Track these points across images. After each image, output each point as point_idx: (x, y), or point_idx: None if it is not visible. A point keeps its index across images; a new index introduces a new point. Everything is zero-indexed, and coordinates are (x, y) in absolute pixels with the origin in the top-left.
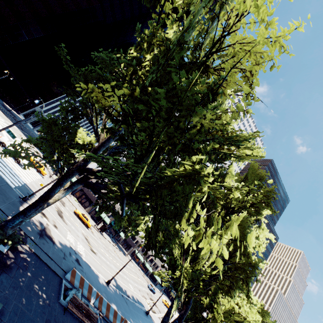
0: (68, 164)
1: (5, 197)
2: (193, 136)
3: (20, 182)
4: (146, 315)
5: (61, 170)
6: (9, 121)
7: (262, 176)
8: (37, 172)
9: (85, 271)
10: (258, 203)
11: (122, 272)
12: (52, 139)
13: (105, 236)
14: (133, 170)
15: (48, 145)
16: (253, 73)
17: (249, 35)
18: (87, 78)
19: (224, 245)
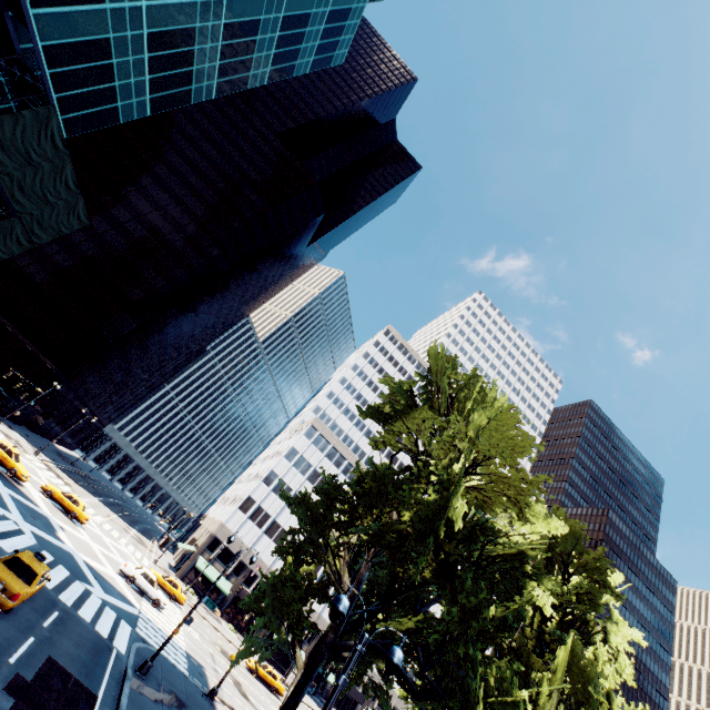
0: (298, 630)
1: (201, 707)
2: (487, 624)
3: (182, 653)
4: None
5: (293, 645)
6: (86, 493)
7: (578, 535)
8: (171, 603)
9: None
10: (588, 585)
11: None
12: (278, 604)
13: (305, 701)
14: (426, 662)
15: (275, 615)
16: (520, 502)
17: (504, 474)
18: (309, 504)
19: (560, 697)
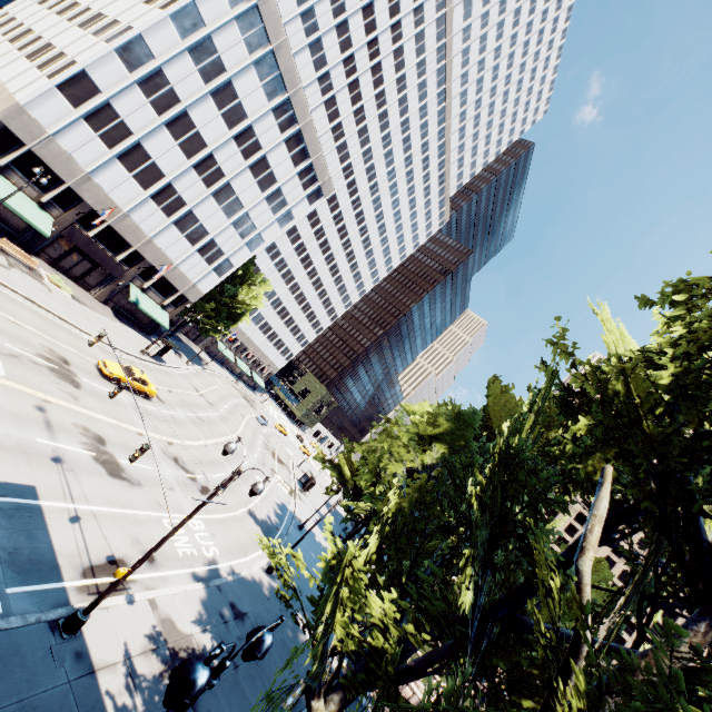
0: None
1: None
2: None
3: None
4: (301, 534)
5: None
6: None
7: None
8: None
9: (254, 620)
10: None
11: (237, 456)
12: None
13: (167, 362)
14: None
15: None
16: None
17: None
18: None
19: None
